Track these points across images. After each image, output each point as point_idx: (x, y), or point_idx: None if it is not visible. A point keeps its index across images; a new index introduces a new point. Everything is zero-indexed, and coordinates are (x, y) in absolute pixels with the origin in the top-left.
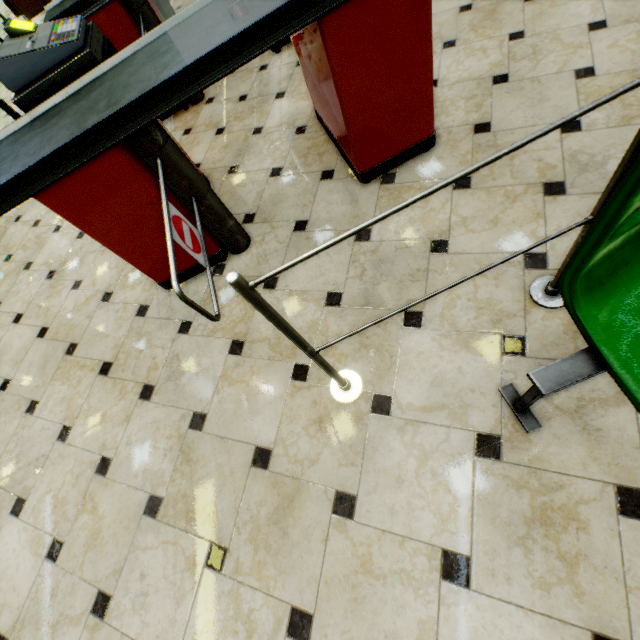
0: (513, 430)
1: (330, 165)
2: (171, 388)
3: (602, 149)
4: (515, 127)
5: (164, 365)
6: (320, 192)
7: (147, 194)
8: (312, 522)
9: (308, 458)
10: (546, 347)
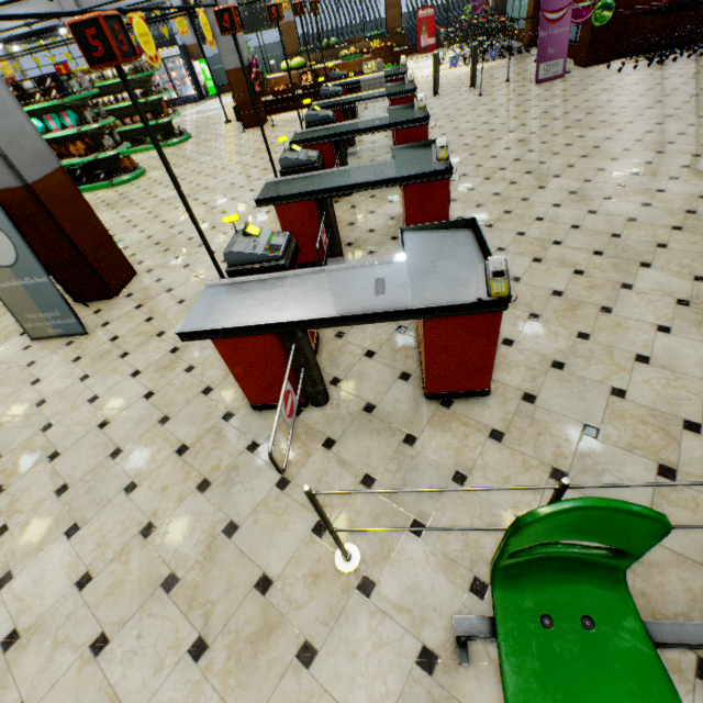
0: (450, 656)
1: (410, 369)
2: (223, 491)
3: (605, 461)
4: (552, 410)
5: (225, 469)
6: (394, 387)
7: (276, 358)
8: (278, 656)
9: (297, 602)
10: None
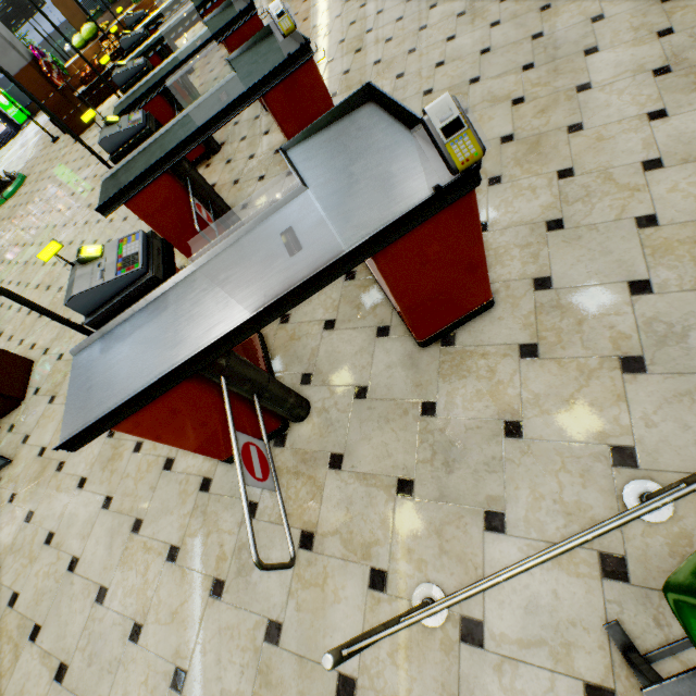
0: (628, 684)
1: (385, 319)
2: (242, 586)
3: (680, 317)
4: (578, 284)
5: (233, 555)
6: (377, 352)
7: (211, 403)
8: None
9: (397, 695)
10: (651, 573)
